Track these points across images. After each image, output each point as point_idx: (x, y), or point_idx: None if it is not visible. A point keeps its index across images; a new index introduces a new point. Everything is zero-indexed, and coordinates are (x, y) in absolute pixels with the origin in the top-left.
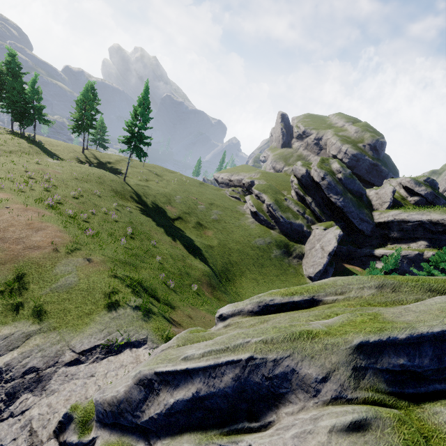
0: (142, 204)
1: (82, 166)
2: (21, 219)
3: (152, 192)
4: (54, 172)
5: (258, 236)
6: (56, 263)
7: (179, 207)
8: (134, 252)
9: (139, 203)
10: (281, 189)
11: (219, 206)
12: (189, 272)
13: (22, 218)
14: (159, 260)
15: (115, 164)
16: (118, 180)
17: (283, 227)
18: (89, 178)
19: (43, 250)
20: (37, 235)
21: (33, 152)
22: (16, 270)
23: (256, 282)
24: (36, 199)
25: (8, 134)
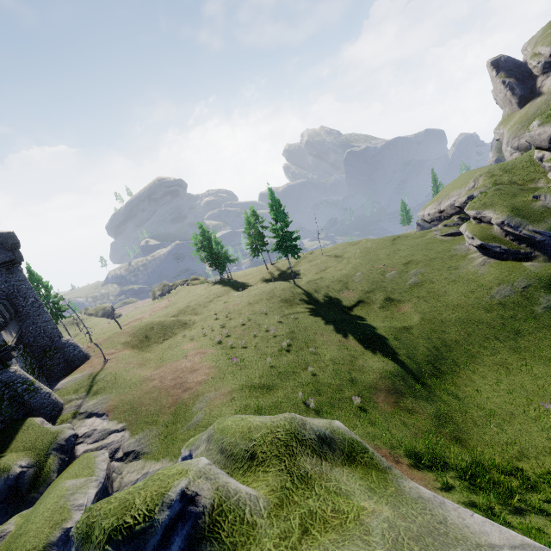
0: (313, 303)
1: (258, 288)
2: (189, 364)
3: (325, 283)
4: (233, 306)
5: (495, 284)
6: (195, 401)
7: (359, 287)
8: (280, 369)
9: (309, 304)
10: (531, 181)
11: (419, 261)
12: (355, 379)
13: (190, 363)
14: (311, 371)
15: (295, 267)
16: (288, 287)
17: (550, 248)
18: (261, 297)
19: (191, 391)
20: (191, 377)
21: (224, 293)
22: (174, 411)
23: (504, 369)
24: (210, 340)
25: (212, 286)
